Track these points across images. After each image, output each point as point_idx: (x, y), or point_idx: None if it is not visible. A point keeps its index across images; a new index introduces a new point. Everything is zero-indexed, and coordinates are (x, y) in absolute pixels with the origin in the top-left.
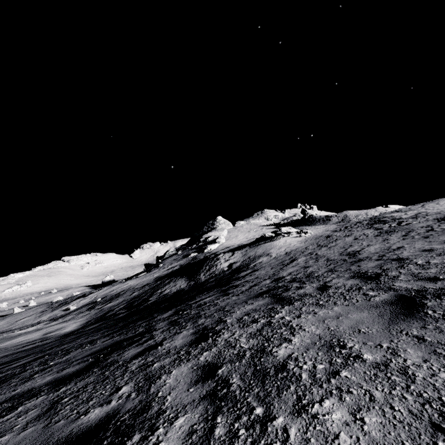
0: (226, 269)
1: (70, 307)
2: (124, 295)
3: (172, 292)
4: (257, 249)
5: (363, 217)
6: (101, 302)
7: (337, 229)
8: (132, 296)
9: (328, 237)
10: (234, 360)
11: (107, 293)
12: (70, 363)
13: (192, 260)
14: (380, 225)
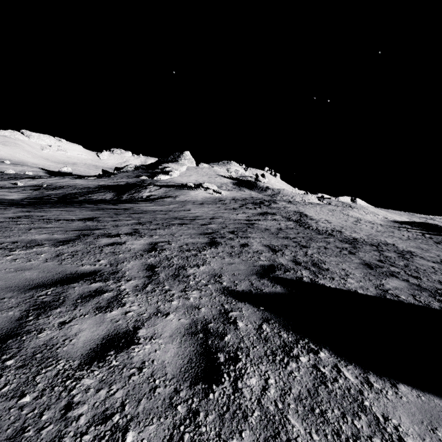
0: (144, 197)
1: (18, 183)
2: (65, 189)
3: (97, 199)
4: (177, 192)
5: (287, 198)
6: (45, 188)
7: (239, 198)
8: (70, 192)
9: (219, 201)
10: (43, 210)
11: (54, 182)
12: (2, 203)
13: (139, 182)
14: (250, 205)
